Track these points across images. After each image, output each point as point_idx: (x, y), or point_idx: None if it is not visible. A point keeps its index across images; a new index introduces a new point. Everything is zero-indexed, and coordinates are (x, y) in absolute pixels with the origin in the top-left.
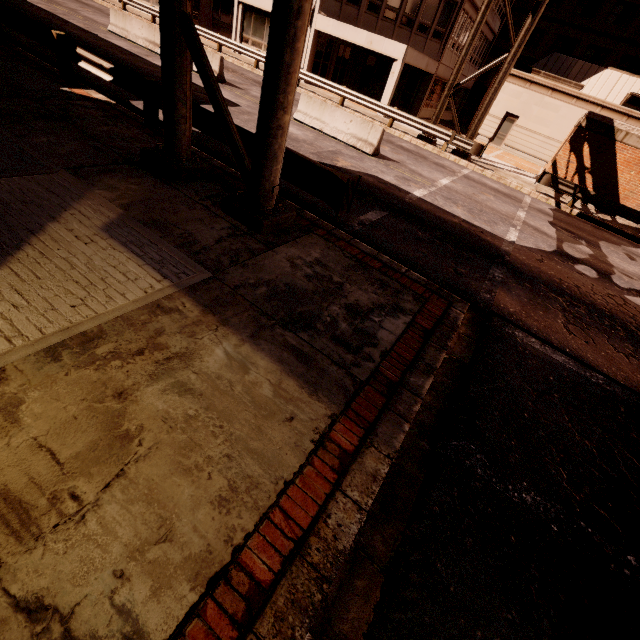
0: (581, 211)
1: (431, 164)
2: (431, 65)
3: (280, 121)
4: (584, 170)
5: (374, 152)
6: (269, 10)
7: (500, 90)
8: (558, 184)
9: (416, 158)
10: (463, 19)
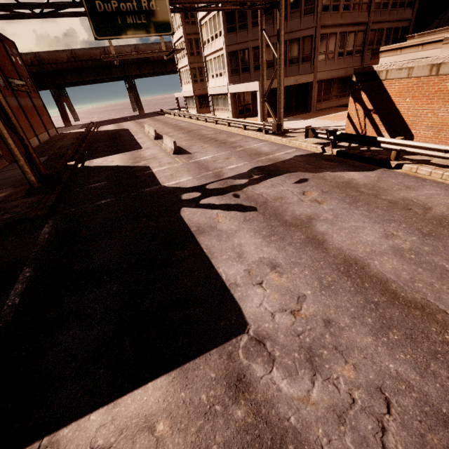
0: (342, 149)
1: (225, 148)
2: (303, 78)
3: (19, 165)
4: (370, 112)
5: (175, 152)
6: (217, 93)
7: None
8: (318, 134)
9: (219, 147)
10: (331, 38)
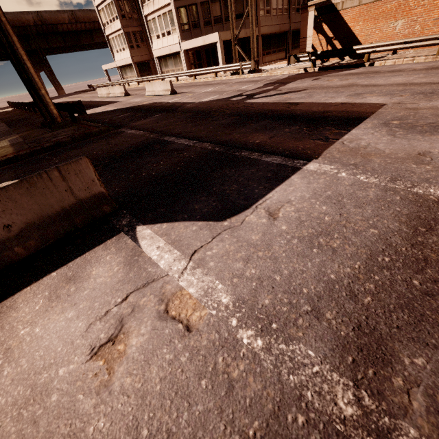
0: (322, 66)
1: (216, 85)
2: None
3: (40, 94)
4: (331, 40)
5: (171, 93)
6: (165, 54)
7: (308, 19)
8: (299, 58)
9: (208, 86)
10: None
